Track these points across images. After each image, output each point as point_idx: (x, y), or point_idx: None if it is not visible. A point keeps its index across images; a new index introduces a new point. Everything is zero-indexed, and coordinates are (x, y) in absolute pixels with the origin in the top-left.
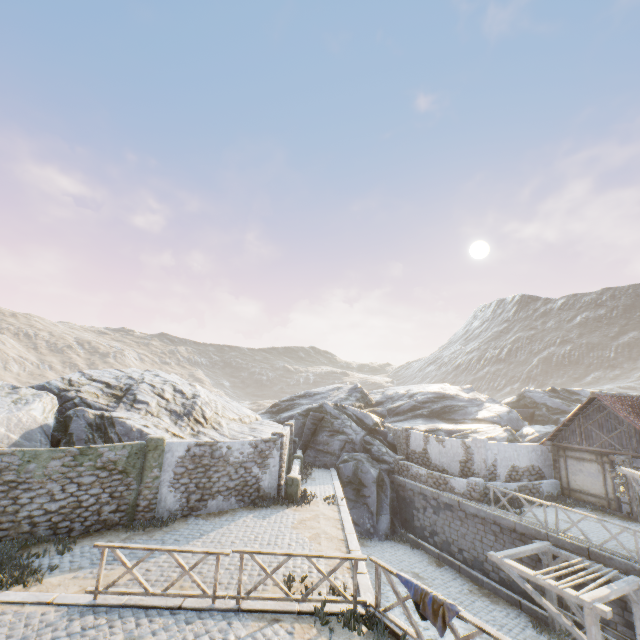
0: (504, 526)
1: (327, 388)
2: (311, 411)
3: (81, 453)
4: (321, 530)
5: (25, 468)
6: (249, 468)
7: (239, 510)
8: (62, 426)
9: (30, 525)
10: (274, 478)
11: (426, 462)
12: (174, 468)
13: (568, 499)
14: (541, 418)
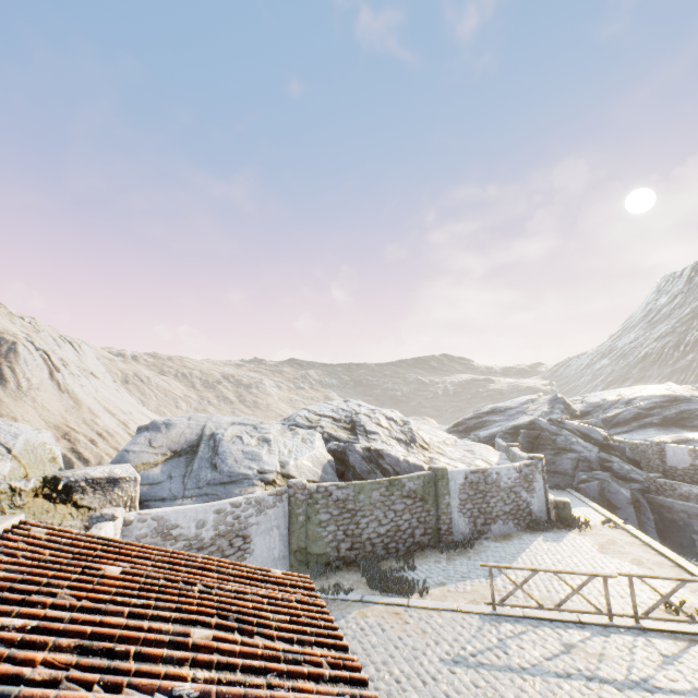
0: None
1: (517, 401)
2: (519, 429)
3: (390, 484)
4: (636, 555)
5: (357, 498)
6: (518, 493)
7: (520, 534)
8: (334, 460)
9: (370, 545)
10: (541, 502)
11: (697, 480)
12: (458, 495)
13: None
14: None
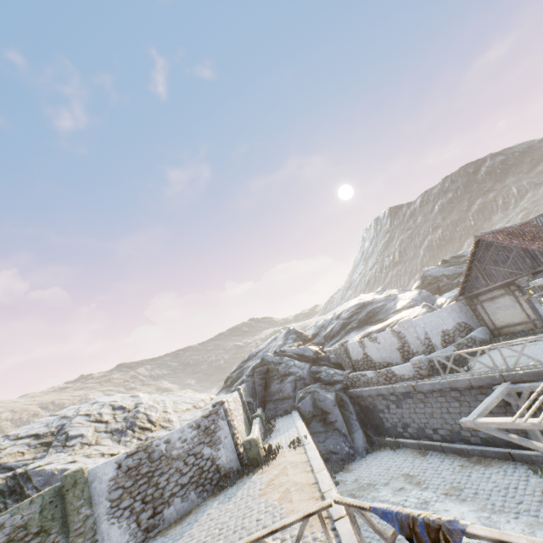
0: (461, 388)
1: (266, 343)
2: (256, 368)
3: None
4: (290, 483)
5: None
6: (199, 452)
7: (203, 503)
8: None
9: None
10: (231, 450)
11: (371, 365)
12: (108, 495)
13: (500, 338)
14: (446, 287)
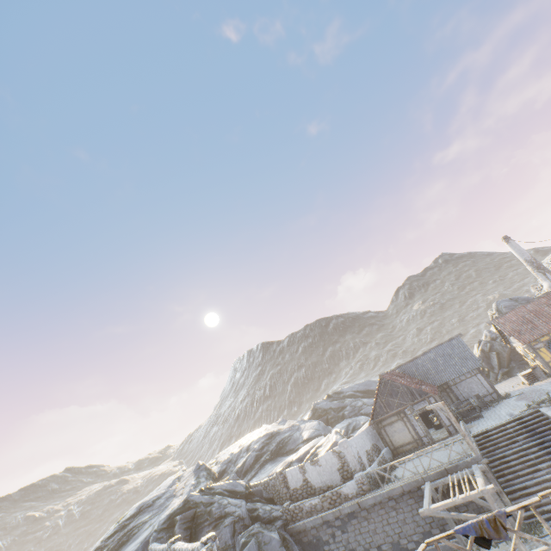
0: (396, 496)
1: (165, 485)
2: (175, 516)
3: None
4: None
5: None
6: None
7: None
8: None
9: None
10: None
11: (311, 491)
12: None
13: (399, 455)
14: (333, 419)
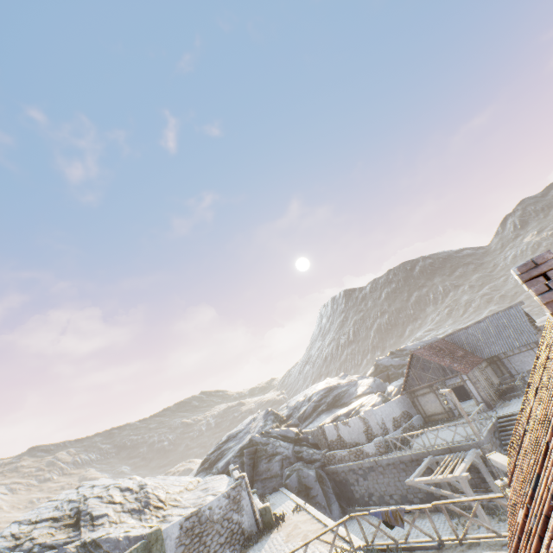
0: (406, 461)
1: (245, 423)
2: (244, 449)
3: None
4: (305, 531)
5: None
6: (230, 517)
7: None
8: None
9: None
10: (250, 516)
11: (343, 444)
12: (175, 550)
13: (429, 423)
14: (394, 375)
